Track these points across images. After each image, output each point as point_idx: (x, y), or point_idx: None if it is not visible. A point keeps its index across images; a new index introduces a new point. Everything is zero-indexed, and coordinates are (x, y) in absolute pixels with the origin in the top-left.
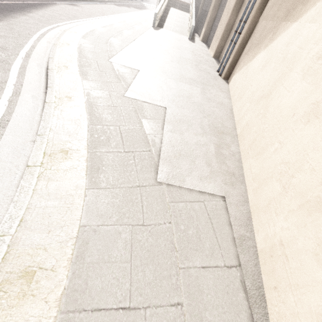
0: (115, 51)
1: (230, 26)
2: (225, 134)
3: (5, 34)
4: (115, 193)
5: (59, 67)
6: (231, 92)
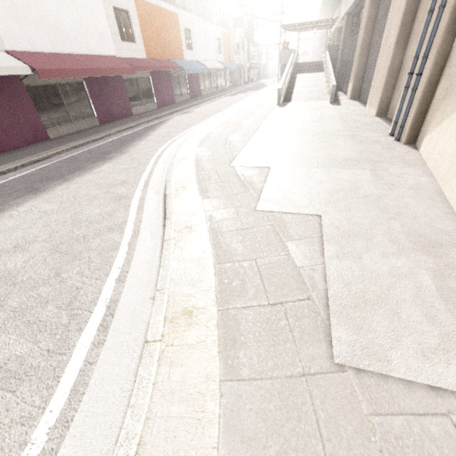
0: (237, 150)
1: (396, 68)
2: (445, 246)
3: (127, 166)
4: (266, 390)
5: (176, 189)
6: (428, 163)
